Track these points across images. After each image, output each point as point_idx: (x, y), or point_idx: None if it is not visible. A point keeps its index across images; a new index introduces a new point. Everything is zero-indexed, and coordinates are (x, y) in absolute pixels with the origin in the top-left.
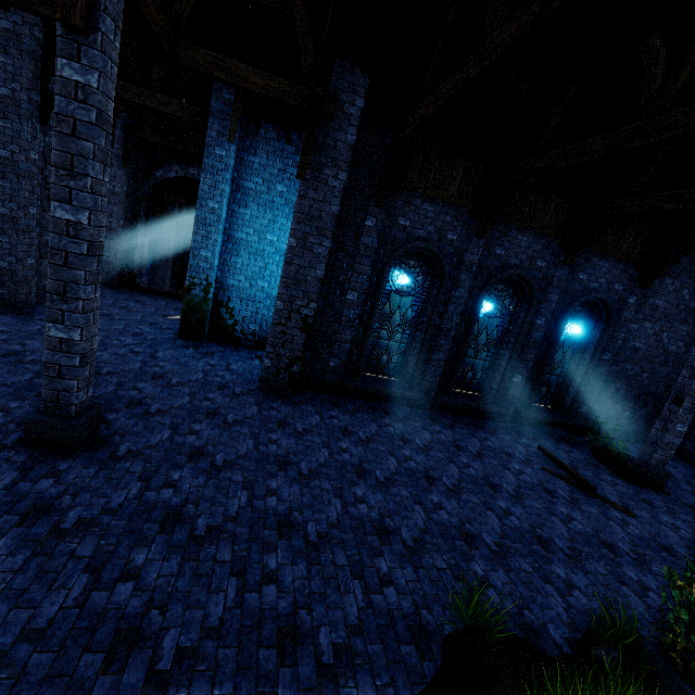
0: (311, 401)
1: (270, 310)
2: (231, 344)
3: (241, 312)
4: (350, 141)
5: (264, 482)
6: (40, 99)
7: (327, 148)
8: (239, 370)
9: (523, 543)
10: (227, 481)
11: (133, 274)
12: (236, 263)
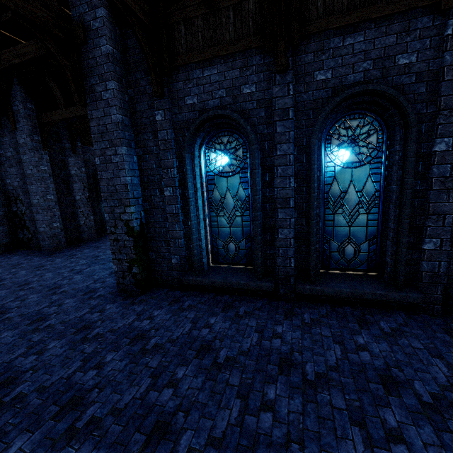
0: (151, 299)
1: None
2: None
3: None
4: (105, 51)
5: None
6: (41, 138)
7: (92, 69)
8: None
9: None
10: None
11: None
12: None
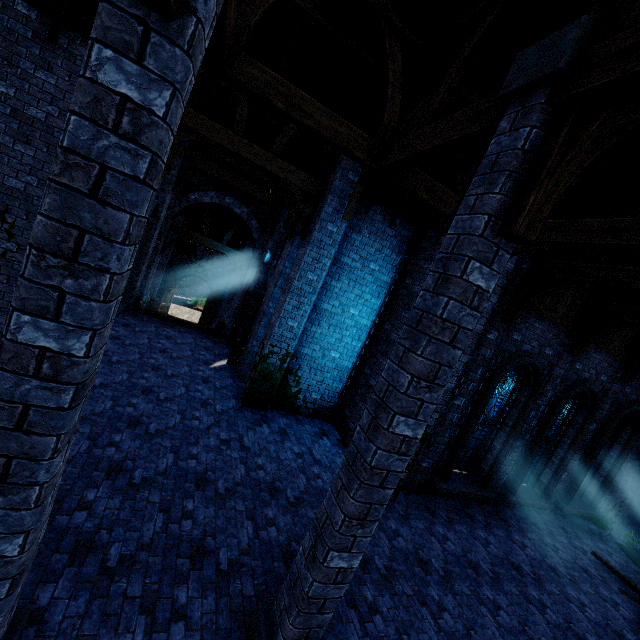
0: (410, 509)
1: (336, 379)
2: (290, 412)
3: (308, 380)
4: (508, 268)
5: None
6: None
7: None
8: (324, 461)
9: None
10: None
11: (156, 300)
12: (315, 332)
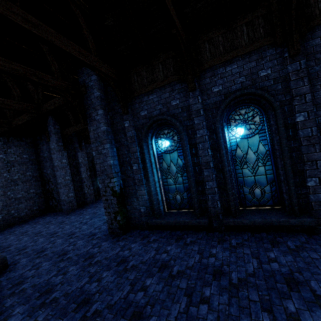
0: (130, 237)
1: None
2: None
3: None
4: (96, 96)
5: (15, 308)
6: (62, 143)
7: (90, 105)
8: None
9: None
10: (1, 305)
11: None
12: None
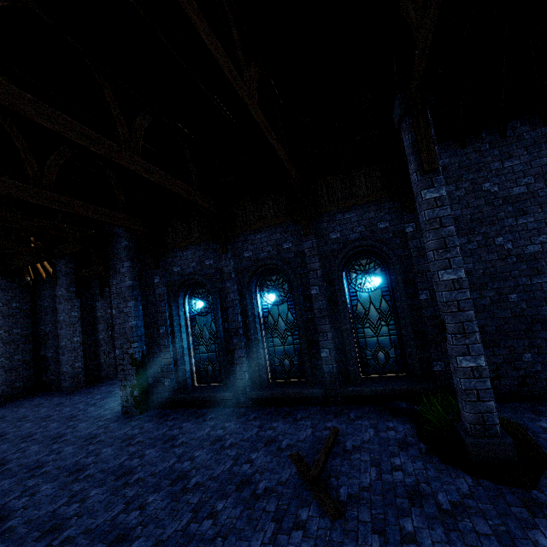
0: (146, 417)
1: None
2: None
3: None
4: (124, 246)
5: None
6: (75, 289)
7: (115, 255)
8: None
9: (94, 540)
10: None
11: None
12: None
